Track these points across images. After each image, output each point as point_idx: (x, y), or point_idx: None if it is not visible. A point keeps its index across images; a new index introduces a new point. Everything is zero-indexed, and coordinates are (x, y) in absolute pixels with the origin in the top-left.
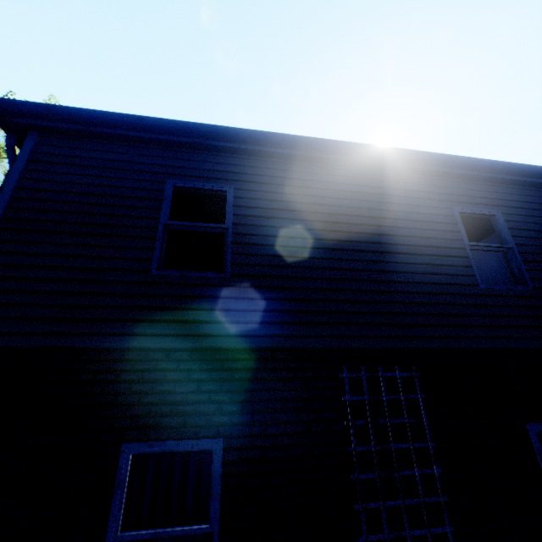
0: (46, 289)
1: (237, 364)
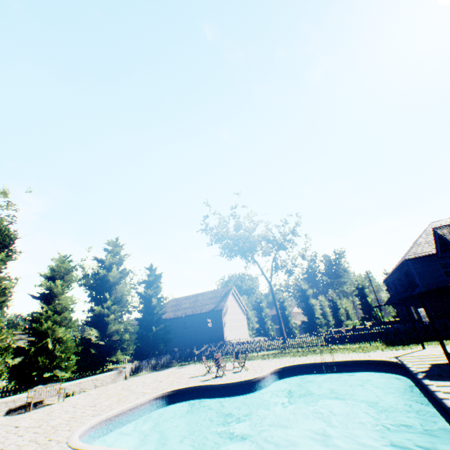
0: (430, 284)
1: None
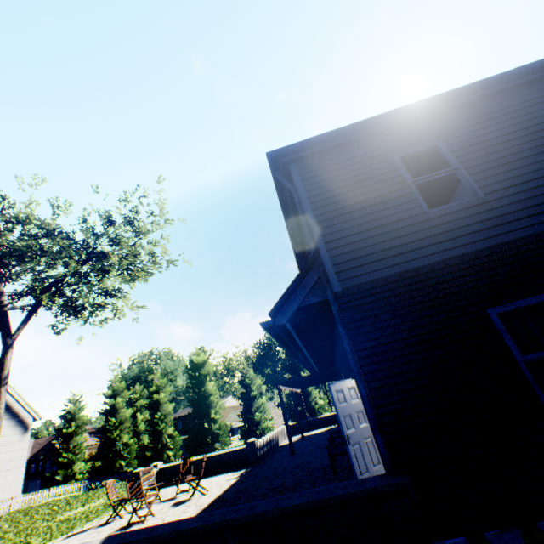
0: (369, 244)
1: (531, 246)
